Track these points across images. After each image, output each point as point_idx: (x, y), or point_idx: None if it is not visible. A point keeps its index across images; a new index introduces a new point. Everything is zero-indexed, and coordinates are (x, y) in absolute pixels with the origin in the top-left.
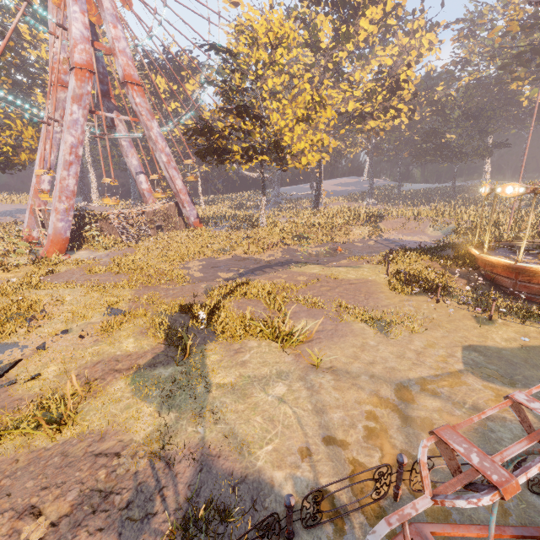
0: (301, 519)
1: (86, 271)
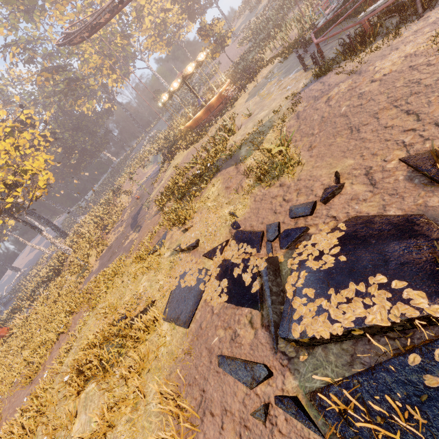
0: (316, 62)
1: (25, 384)
